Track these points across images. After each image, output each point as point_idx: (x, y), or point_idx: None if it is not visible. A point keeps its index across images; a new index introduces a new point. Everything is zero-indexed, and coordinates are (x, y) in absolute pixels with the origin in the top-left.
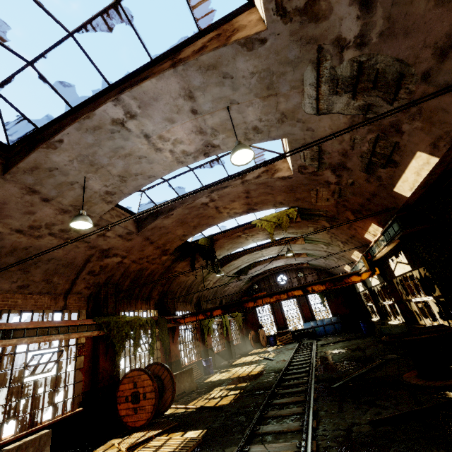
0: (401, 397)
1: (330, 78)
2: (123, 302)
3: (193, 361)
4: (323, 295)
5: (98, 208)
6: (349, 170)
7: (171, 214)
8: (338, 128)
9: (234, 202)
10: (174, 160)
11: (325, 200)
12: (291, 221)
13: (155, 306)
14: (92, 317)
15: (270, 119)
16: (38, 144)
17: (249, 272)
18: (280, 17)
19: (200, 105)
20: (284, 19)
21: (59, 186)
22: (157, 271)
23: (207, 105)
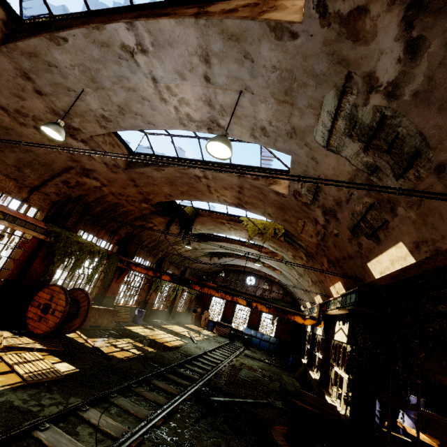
0: (252, 445)
1: (350, 116)
2: (87, 223)
3: (129, 305)
4: None
5: (90, 127)
6: (338, 221)
7: (162, 169)
8: (341, 173)
9: (226, 190)
10: (177, 119)
11: (310, 235)
12: (275, 236)
13: (118, 242)
14: (49, 221)
15: (280, 127)
16: (43, 31)
17: (224, 258)
18: (319, 15)
19: (214, 75)
20: (322, 19)
21: (56, 85)
22: (133, 213)
23: (222, 79)
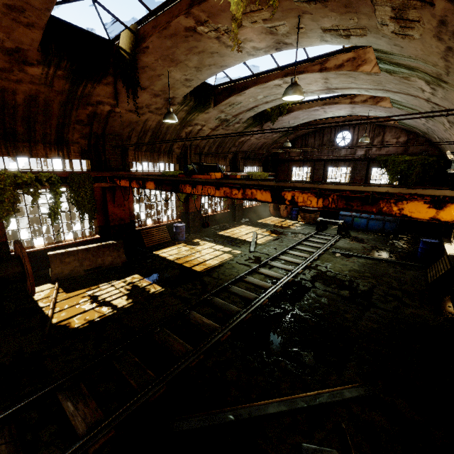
0: None
1: None
2: None
3: (165, 222)
4: (395, 177)
5: None
6: None
7: None
8: None
9: None
10: None
11: None
12: None
13: (83, 154)
14: None
15: None
16: None
17: (283, 119)
18: None
19: None
20: None
21: None
22: (48, 98)
23: None
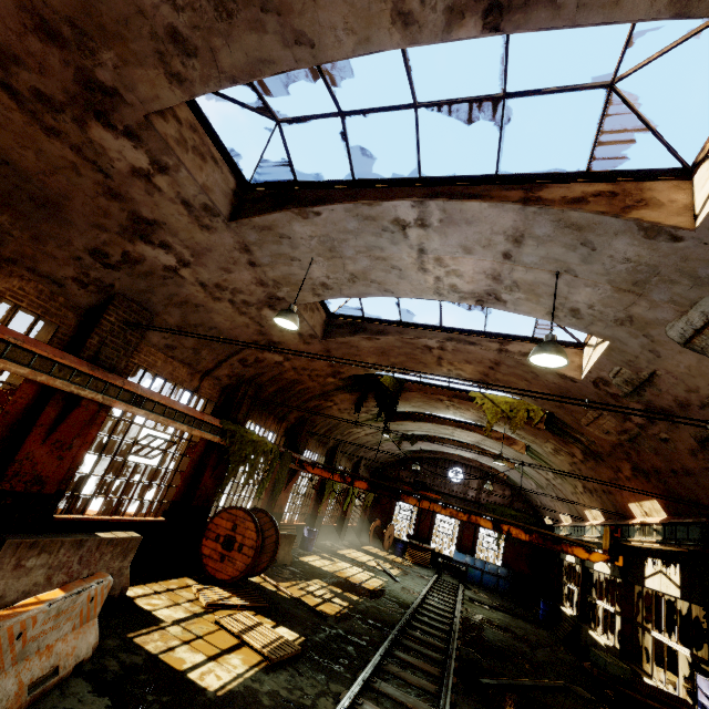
0: None
1: None
2: (255, 410)
3: (294, 522)
4: None
5: (300, 295)
6: (674, 425)
7: (377, 338)
8: (701, 375)
9: (468, 363)
10: (432, 288)
11: (604, 431)
12: (528, 422)
13: (286, 431)
14: (217, 414)
15: (605, 312)
16: (289, 204)
17: (418, 442)
18: None
19: (521, 253)
20: None
21: (278, 255)
22: (312, 391)
23: (532, 258)
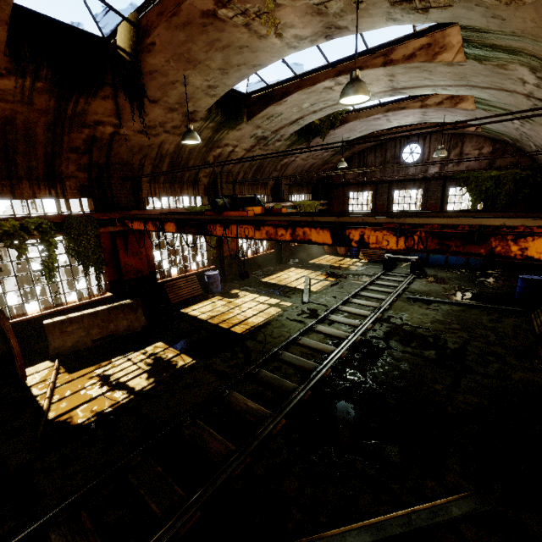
0: None
1: None
2: None
3: (194, 271)
4: (479, 198)
5: None
6: None
7: None
8: None
9: None
10: None
11: None
12: None
13: (83, 191)
14: None
15: None
16: None
17: (335, 133)
18: None
19: None
20: None
21: None
22: (28, 120)
23: None
